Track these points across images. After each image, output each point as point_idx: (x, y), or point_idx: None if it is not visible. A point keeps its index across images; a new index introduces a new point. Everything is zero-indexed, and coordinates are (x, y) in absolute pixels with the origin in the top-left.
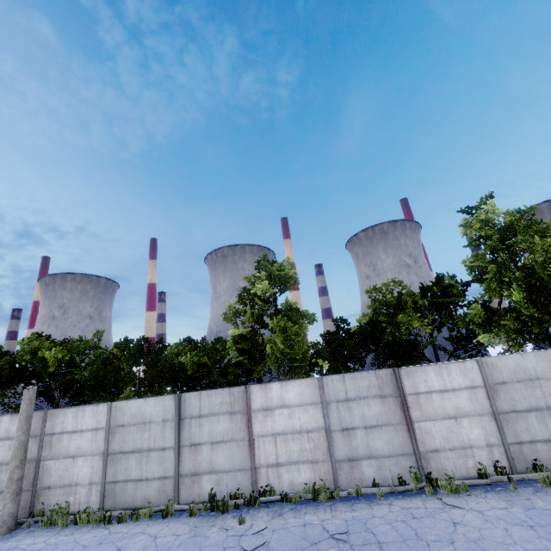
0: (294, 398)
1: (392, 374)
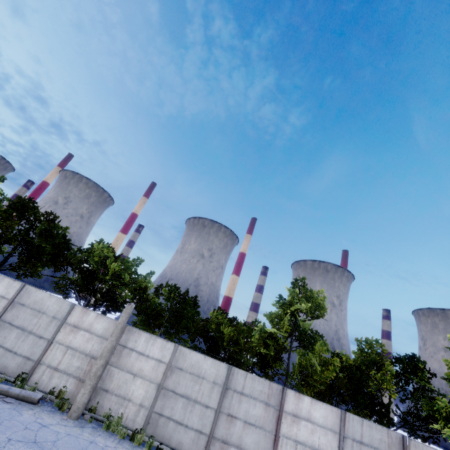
0: (319, 418)
1: (400, 439)
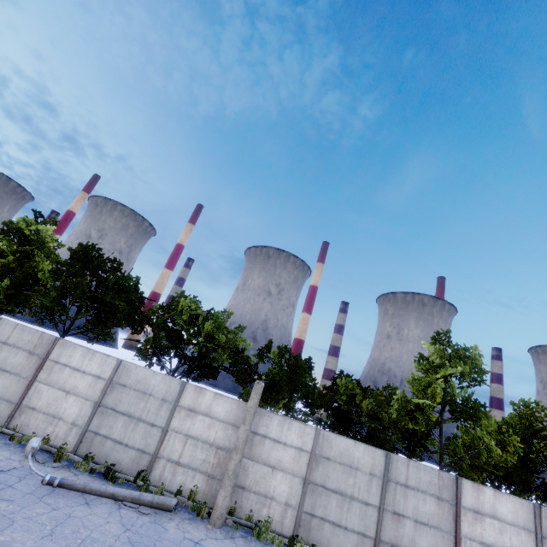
0: (507, 513)
1: None
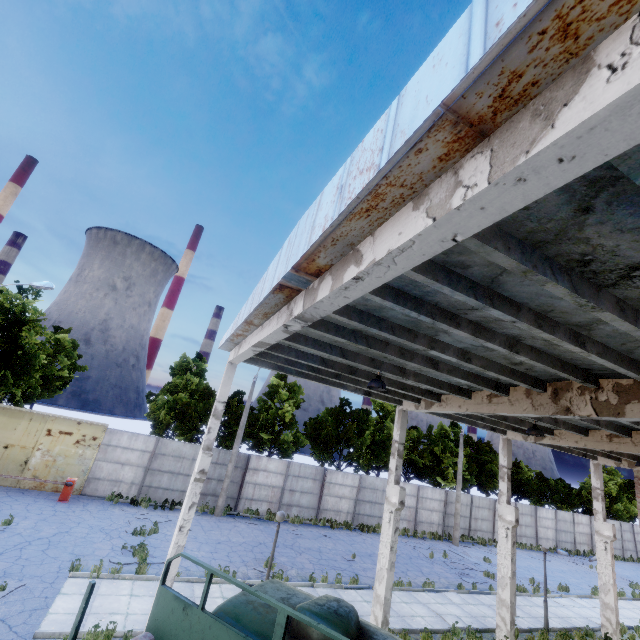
0: None
1: None
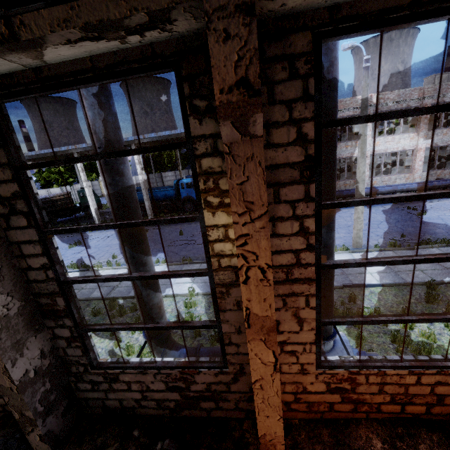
0: None
1: None
